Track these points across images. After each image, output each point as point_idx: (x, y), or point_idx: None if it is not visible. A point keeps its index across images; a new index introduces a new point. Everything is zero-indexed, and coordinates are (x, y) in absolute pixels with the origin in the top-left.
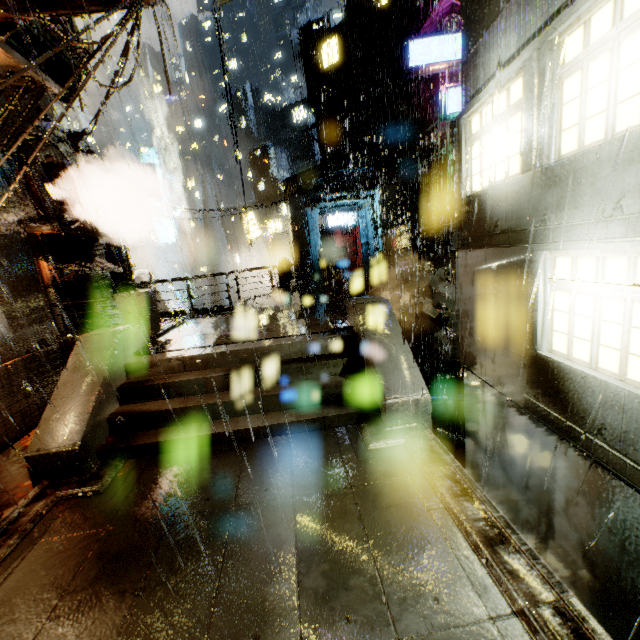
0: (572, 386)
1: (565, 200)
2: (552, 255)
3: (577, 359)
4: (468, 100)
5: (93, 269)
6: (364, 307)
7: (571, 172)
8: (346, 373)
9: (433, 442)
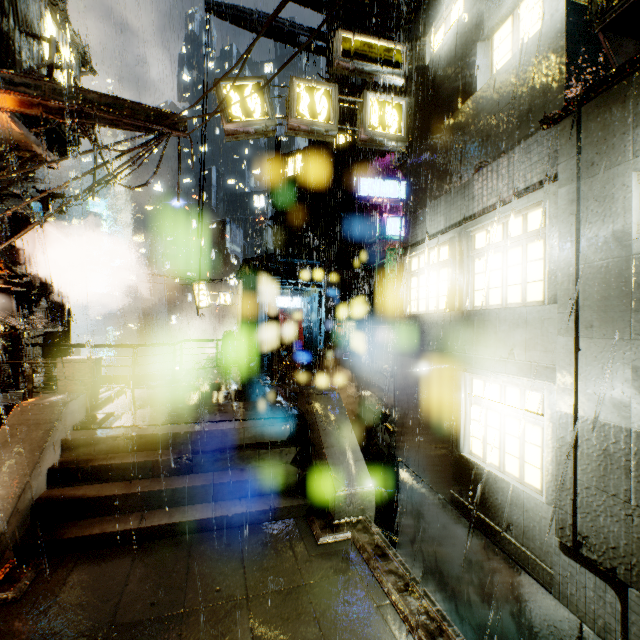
0: (487, 485)
1: (478, 339)
2: (470, 376)
3: (490, 462)
4: (410, 246)
5: (35, 327)
6: (318, 398)
7: (482, 321)
8: (297, 462)
9: (377, 536)
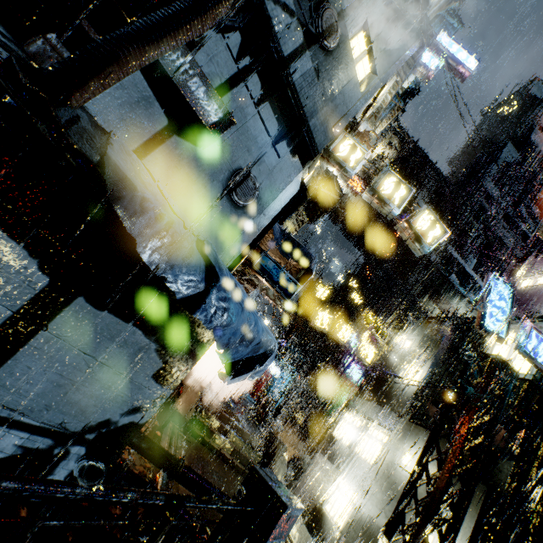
0: (324, 522)
1: (351, 465)
2: (341, 477)
3: (330, 514)
4: (350, 408)
5: None
6: (280, 444)
7: (355, 459)
8: (259, 464)
9: None
